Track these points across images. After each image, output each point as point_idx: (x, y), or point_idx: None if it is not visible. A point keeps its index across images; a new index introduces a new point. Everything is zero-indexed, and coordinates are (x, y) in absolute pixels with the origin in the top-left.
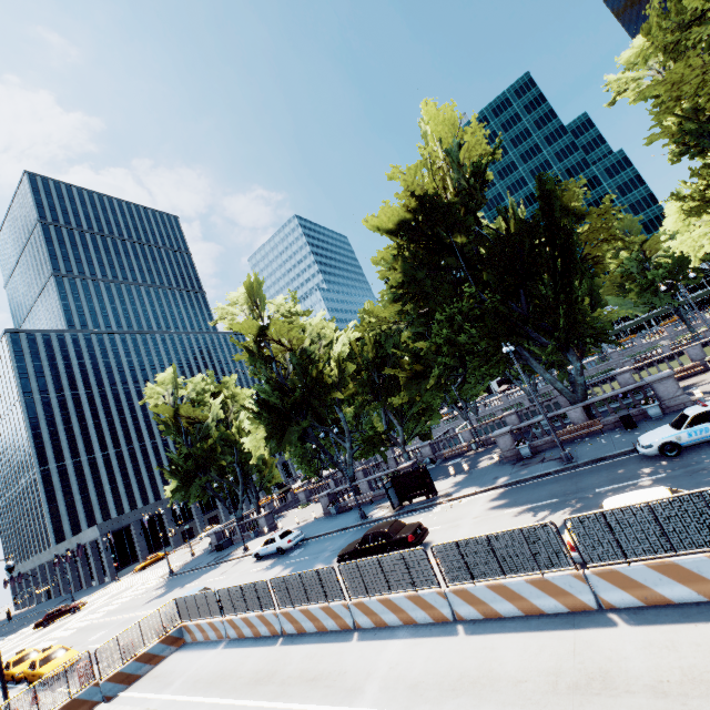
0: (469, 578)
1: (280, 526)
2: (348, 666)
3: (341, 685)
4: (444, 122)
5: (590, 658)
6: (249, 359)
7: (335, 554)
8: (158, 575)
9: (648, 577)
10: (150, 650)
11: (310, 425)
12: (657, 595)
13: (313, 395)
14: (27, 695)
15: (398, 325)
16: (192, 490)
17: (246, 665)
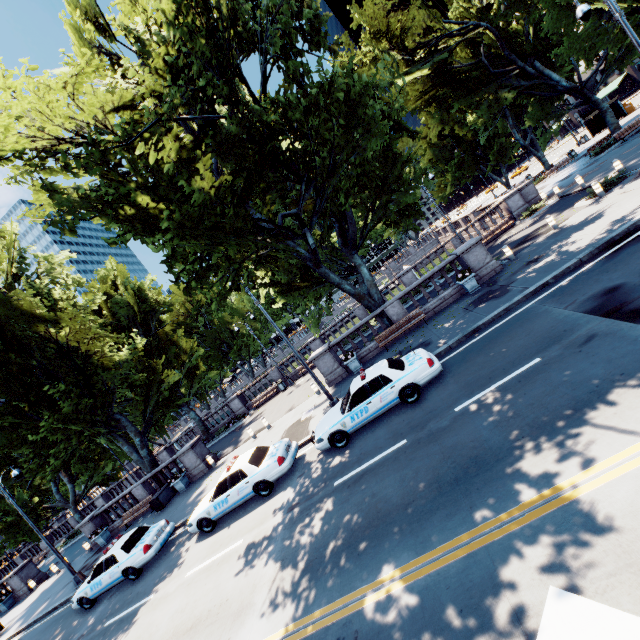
0: None
1: None
2: None
3: None
4: None
5: None
6: None
7: None
8: None
9: None
10: None
11: None
12: None
13: None
14: None
15: None
16: None
17: None
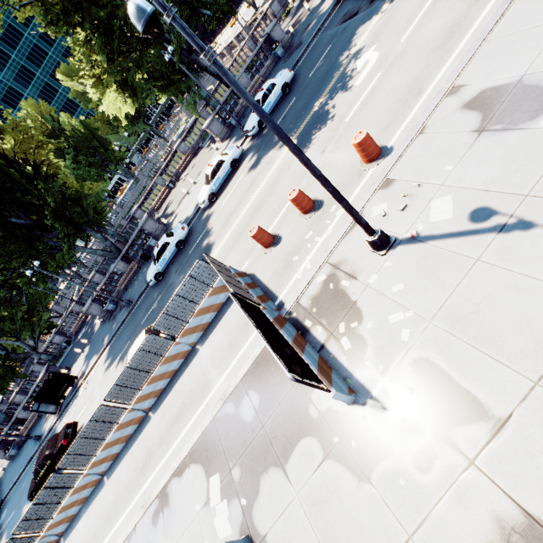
0: (92, 456)
1: None
2: None
3: None
4: None
5: (146, 446)
6: None
7: None
8: None
9: (151, 388)
10: None
11: None
12: (158, 391)
13: None
14: None
15: None
16: None
17: None
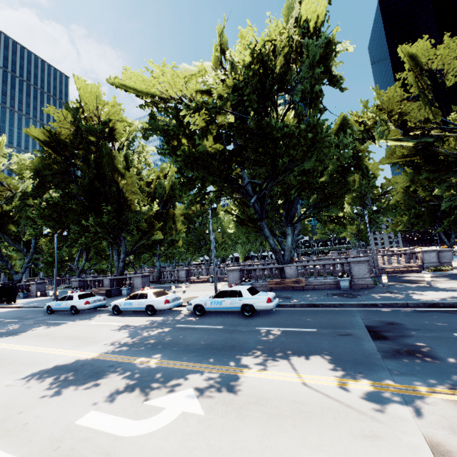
0: None
1: None
2: None
3: None
4: (89, 91)
5: None
6: None
7: None
8: None
9: None
10: None
11: None
12: None
13: (1, 223)
14: None
15: None
16: None
17: None
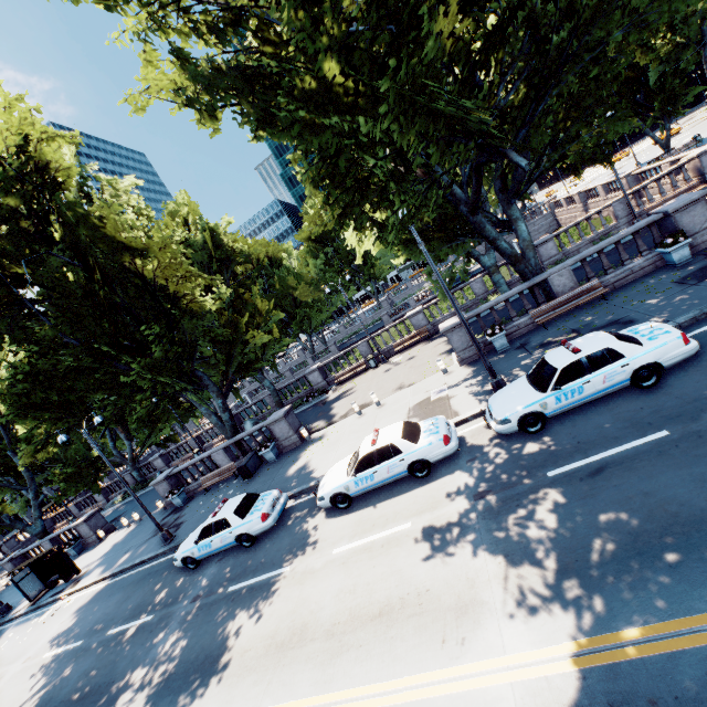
0: None
1: None
2: None
3: None
4: None
5: None
6: None
7: None
8: None
9: None
10: None
11: None
12: None
13: None
14: None
15: None
16: None
17: None
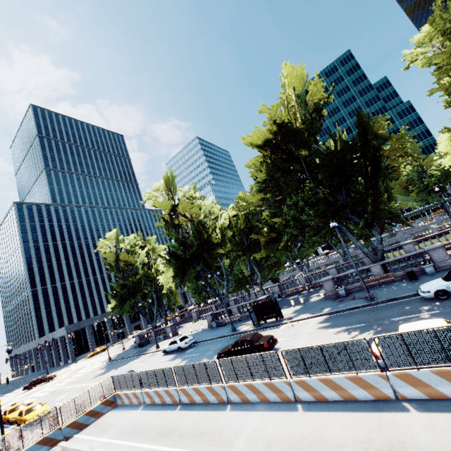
0: (306, 373)
1: (179, 333)
2: (224, 427)
3: (218, 439)
4: (296, 77)
5: (391, 432)
6: (164, 226)
7: (215, 352)
8: (101, 360)
9: (432, 379)
10: (94, 408)
11: (201, 269)
12: (437, 392)
13: (204, 250)
14: (15, 433)
15: (261, 207)
16: (125, 308)
17: (156, 422)
